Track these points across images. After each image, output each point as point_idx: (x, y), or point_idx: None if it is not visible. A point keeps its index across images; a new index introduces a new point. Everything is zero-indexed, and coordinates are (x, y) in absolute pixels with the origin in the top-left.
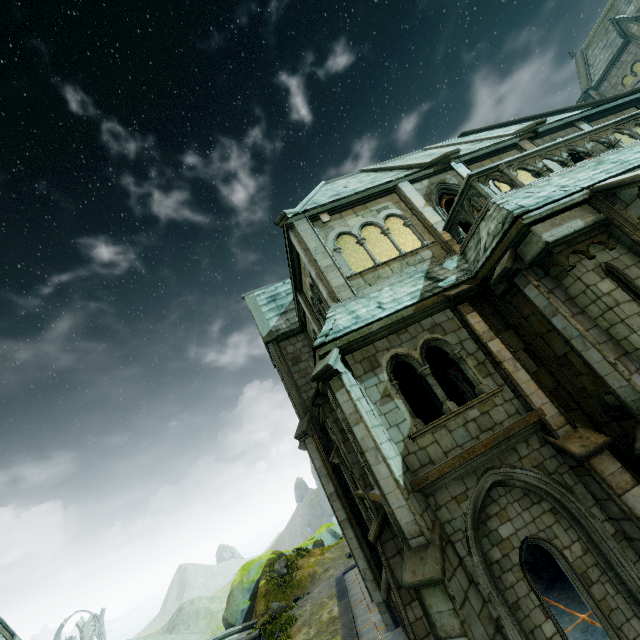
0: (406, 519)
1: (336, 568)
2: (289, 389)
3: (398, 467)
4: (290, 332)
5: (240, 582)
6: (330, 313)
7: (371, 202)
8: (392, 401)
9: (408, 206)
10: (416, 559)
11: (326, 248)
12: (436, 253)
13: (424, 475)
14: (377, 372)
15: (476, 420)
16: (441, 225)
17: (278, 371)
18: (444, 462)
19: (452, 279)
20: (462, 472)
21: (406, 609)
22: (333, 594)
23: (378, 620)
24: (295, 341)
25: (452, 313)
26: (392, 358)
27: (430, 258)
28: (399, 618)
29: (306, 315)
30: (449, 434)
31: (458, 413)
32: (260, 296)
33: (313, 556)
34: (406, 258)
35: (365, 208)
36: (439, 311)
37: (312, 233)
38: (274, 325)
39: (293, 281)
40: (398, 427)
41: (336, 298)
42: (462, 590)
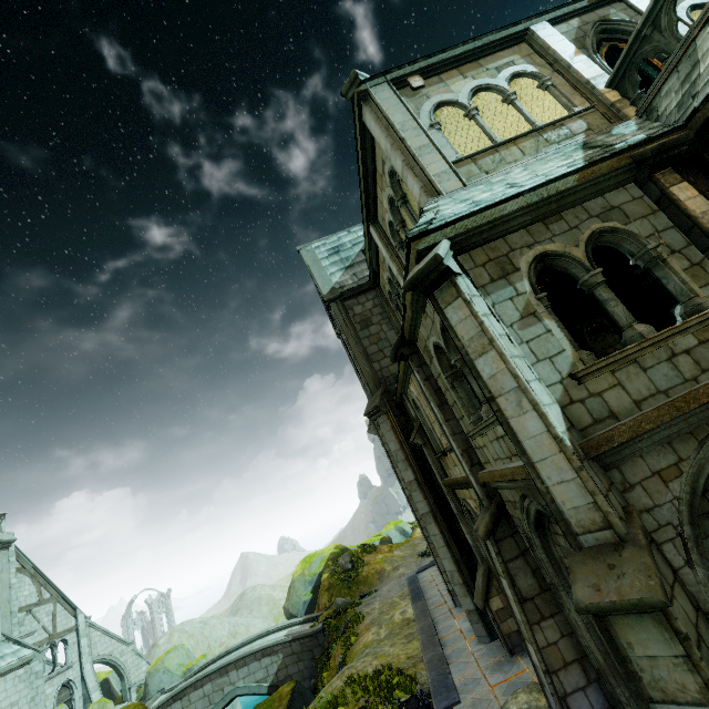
0: (575, 502)
1: (407, 567)
2: (357, 358)
3: (558, 420)
4: (358, 288)
5: (301, 574)
6: (428, 206)
7: (487, 57)
8: (540, 322)
9: (546, 59)
10: (597, 566)
11: (419, 121)
12: (594, 124)
13: (605, 433)
14: (512, 280)
15: (691, 352)
16: (603, 80)
17: (342, 341)
18: (641, 414)
19: (639, 137)
20: (671, 432)
21: (533, 630)
22: (405, 594)
23: (466, 629)
24: (364, 300)
25: (640, 190)
26: (537, 259)
27: (584, 131)
28: (499, 631)
29: (380, 260)
30: (642, 373)
31: (659, 340)
32: (319, 248)
33: (380, 553)
34: (544, 133)
35: (477, 66)
36: (618, 185)
37: (397, 102)
38: (337, 281)
39: (364, 203)
40: (551, 362)
41: (435, 191)
42: (690, 623)
